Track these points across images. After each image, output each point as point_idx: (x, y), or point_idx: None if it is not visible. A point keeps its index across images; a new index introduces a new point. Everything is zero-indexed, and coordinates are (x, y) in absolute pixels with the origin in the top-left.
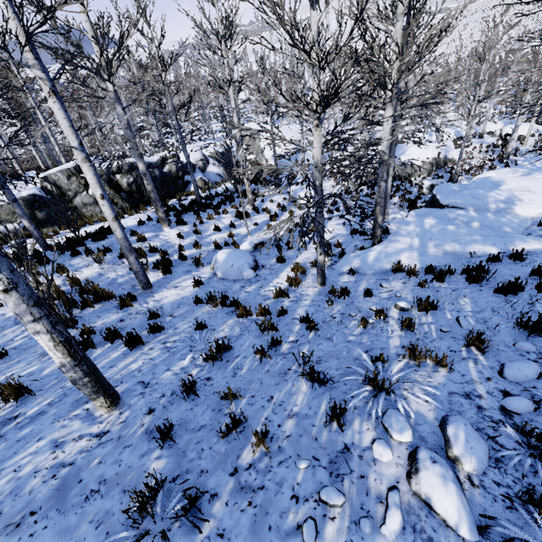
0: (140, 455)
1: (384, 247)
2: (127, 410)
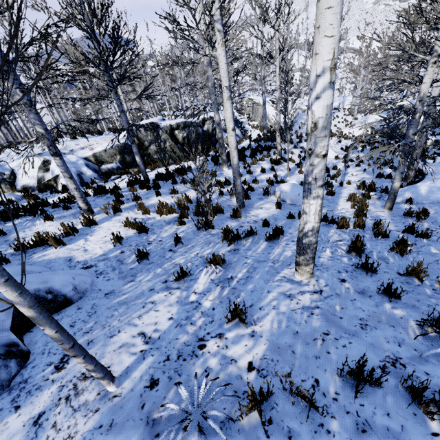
0: (373, 305)
1: (432, 183)
2: (319, 279)
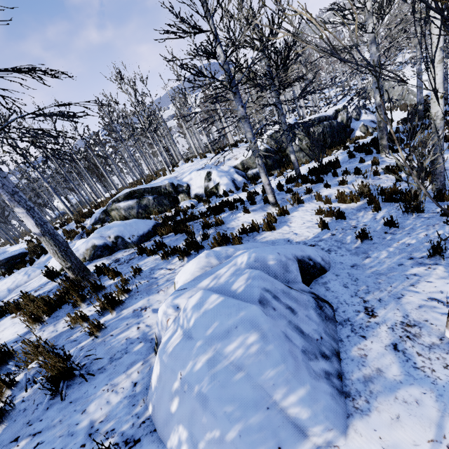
0: None
1: None
2: None
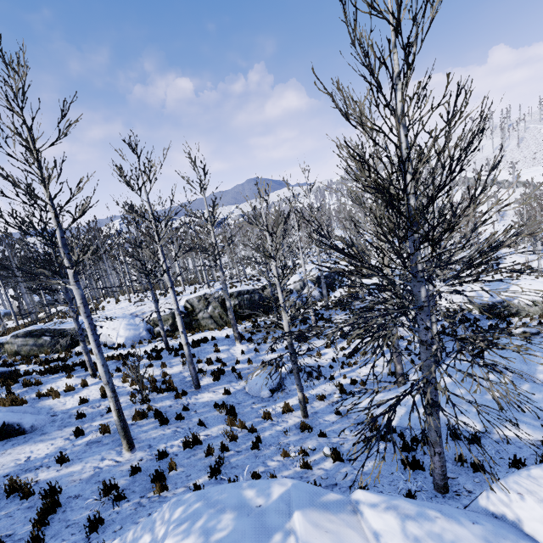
0: (122, 475)
1: (382, 397)
2: (134, 455)
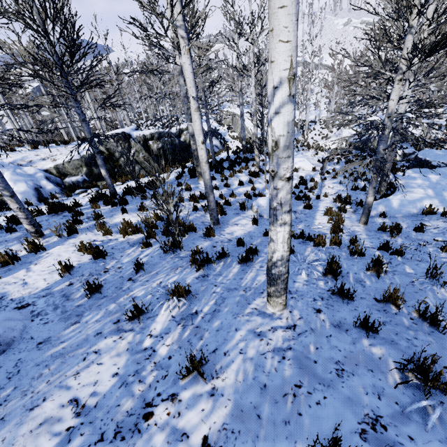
0: (349, 342)
1: (403, 196)
2: (293, 309)
